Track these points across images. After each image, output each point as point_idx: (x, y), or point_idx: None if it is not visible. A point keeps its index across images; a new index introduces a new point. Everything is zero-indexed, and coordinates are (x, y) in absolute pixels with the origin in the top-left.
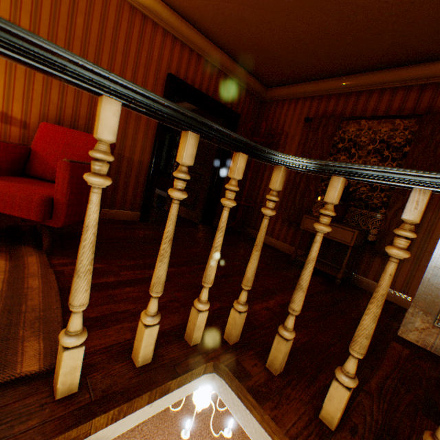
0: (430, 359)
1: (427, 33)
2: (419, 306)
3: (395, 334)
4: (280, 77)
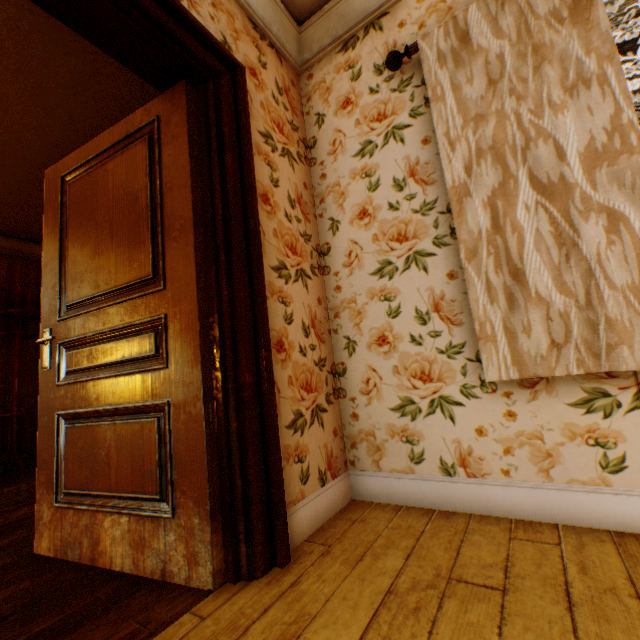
0: (13, 580)
1: (72, 136)
2: (44, 483)
3: (31, 553)
4: (28, 225)
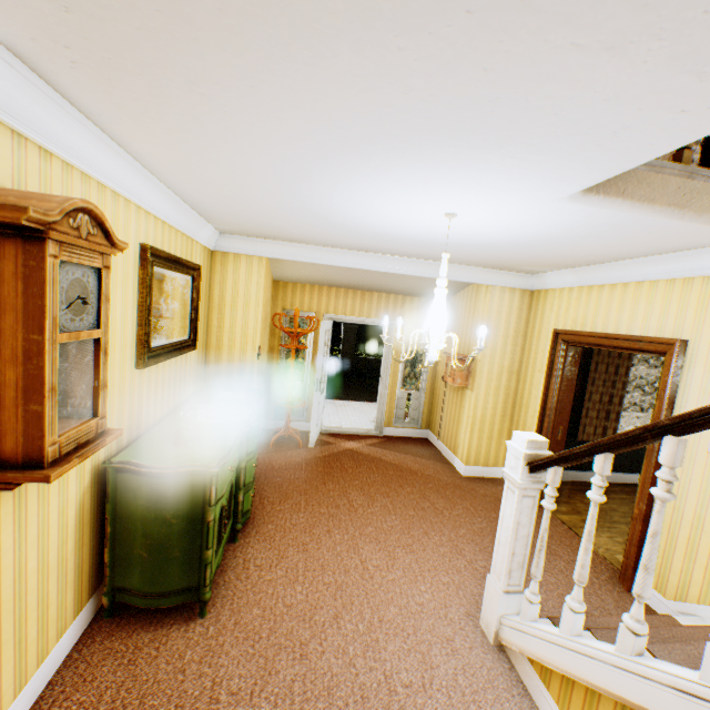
0: None
1: None
2: None
3: None
4: None
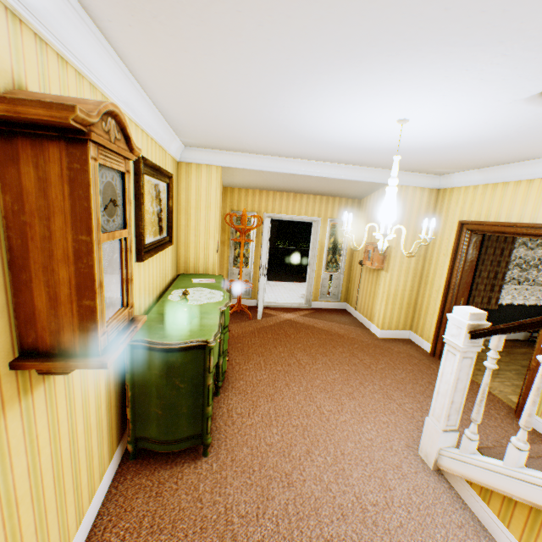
0: None
1: None
2: None
3: None
4: None
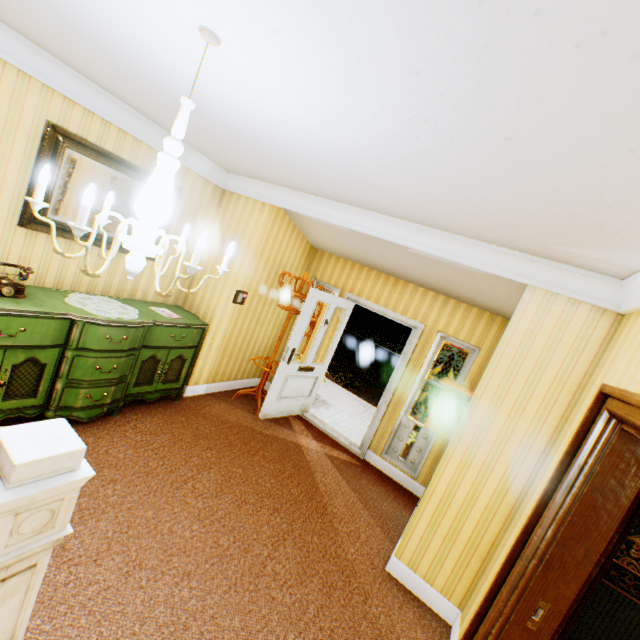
0: None
1: None
2: None
3: None
4: None
